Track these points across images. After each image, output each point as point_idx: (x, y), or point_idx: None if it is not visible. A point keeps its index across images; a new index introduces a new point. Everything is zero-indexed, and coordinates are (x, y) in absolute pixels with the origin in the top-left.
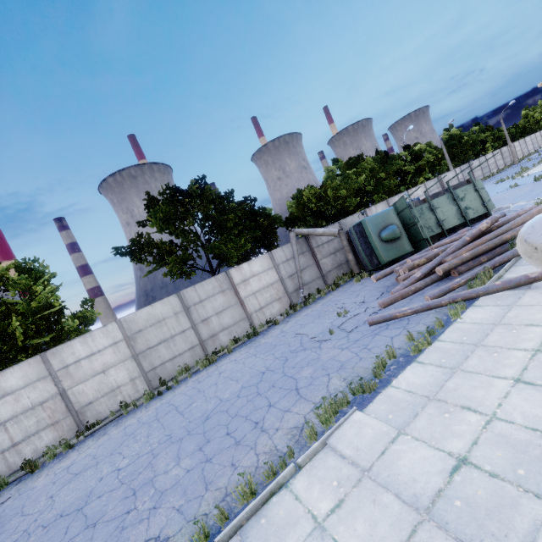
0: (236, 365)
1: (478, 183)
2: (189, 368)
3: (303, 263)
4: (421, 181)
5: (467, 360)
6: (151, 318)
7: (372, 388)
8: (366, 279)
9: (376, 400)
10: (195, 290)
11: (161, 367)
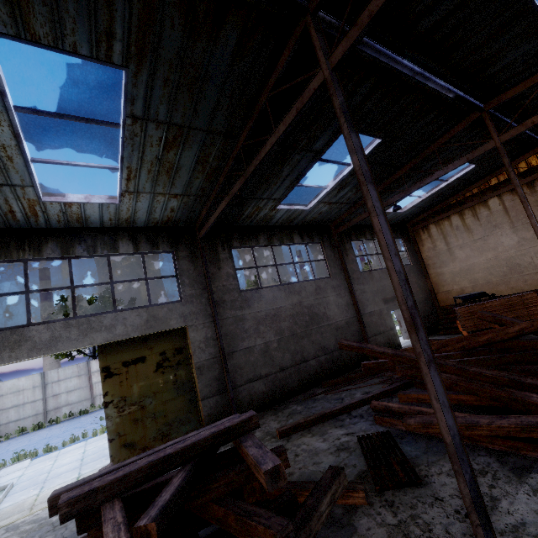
0: (46, 432)
1: None
2: (26, 430)
3: None
4: None
5: (95, 441)
6: (14, 387)
7: (53, 450)
8: None
9: (46, 455)
10: (58, 371)
11: (5, 425)
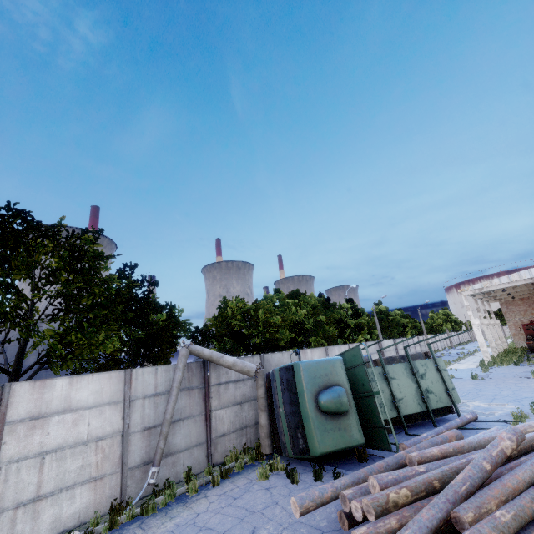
0: None
1: (439, 360)
2: None
3: (183, 408)
4: (360, 339)
5: None
6: None
7: None
8: (279, 475)
9: None
10: None
11: None
